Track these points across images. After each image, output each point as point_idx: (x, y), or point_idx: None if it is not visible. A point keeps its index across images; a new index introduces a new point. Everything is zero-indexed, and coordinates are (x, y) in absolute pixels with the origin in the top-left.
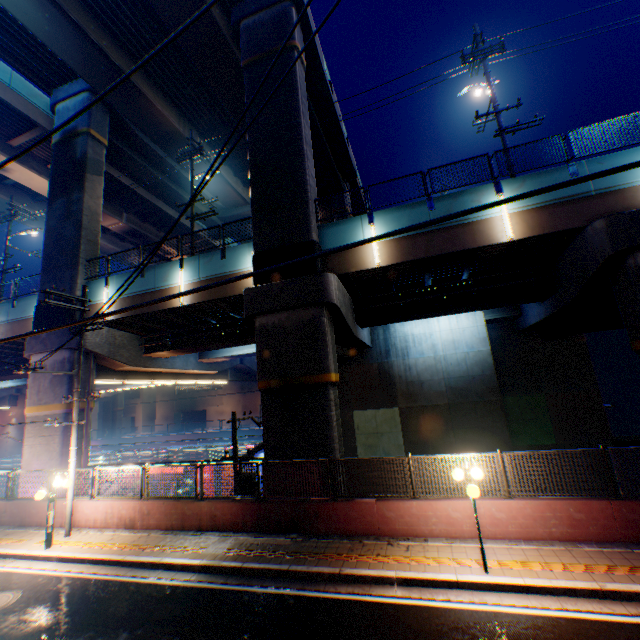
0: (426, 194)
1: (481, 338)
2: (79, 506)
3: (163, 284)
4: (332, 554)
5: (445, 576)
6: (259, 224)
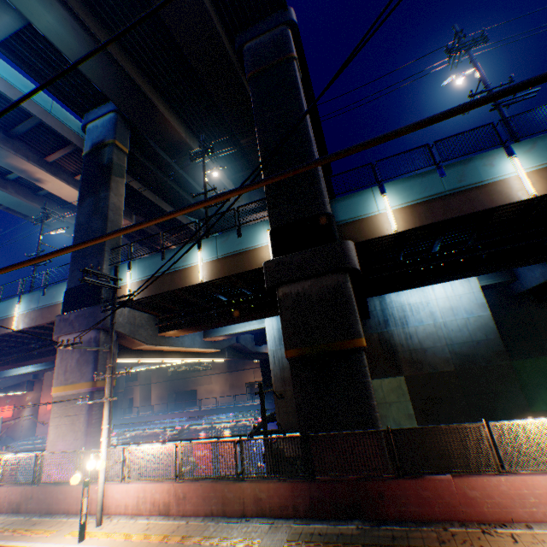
0: (435, 163)
1: (479, 303)
2: (108, 490)
3: (182, 264)
4: None
5: None
6: (274, 202)
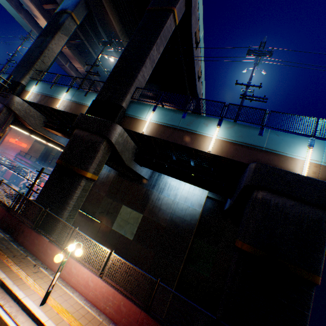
0: (185, 109)
1: (200, 203)
2: None
3: (56, 95)
4: (1, 252)
5: (19, 293)
6: (105, 86)
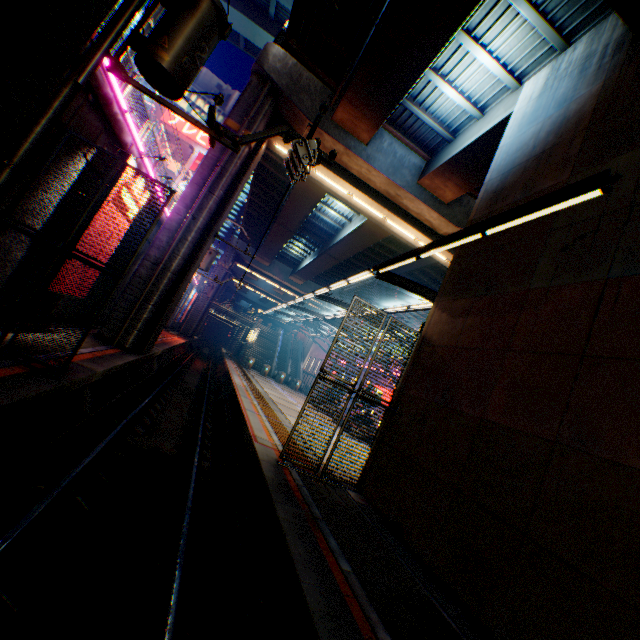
0: None
1: None
2: None
3: None
4: None
5: None
6: None
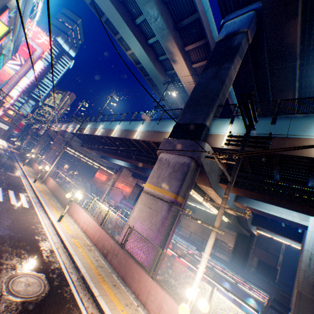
0: None
1: None
2: None
3: (298, 133)
4: None
5: None
6: None
